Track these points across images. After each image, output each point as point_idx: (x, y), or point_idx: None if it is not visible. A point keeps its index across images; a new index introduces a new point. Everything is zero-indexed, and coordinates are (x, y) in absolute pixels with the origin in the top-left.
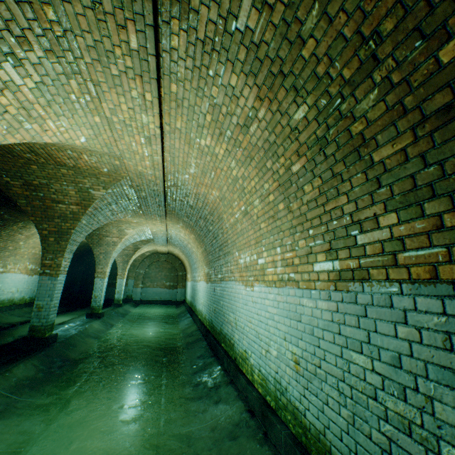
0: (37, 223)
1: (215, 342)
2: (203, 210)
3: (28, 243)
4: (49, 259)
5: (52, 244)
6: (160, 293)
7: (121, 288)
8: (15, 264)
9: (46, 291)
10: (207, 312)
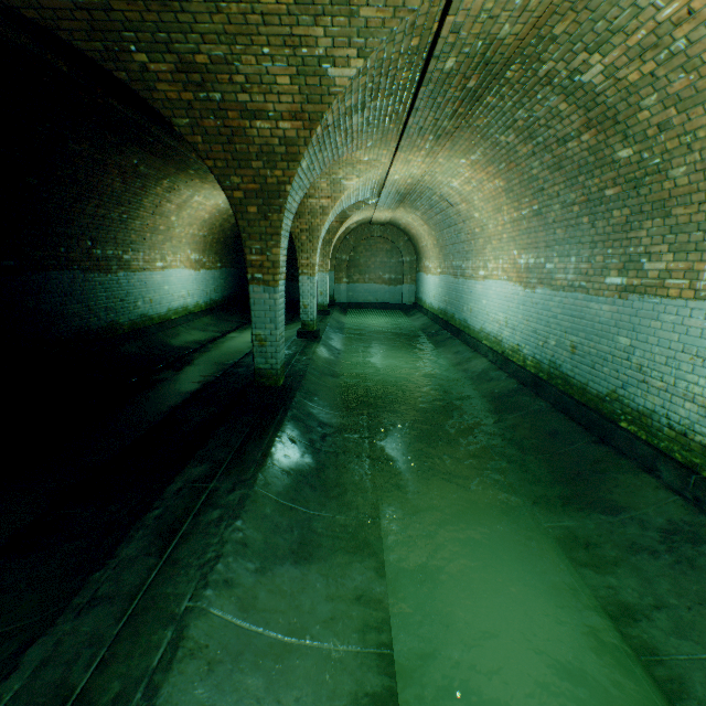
0: (218, 176)
1: (590, 413)
2: (635, 95)
3: (182, 218)
4: (255, 253)
5: (255, 220)
6: (375, 292)
7: (324, 287)
8: (175, 255)
9: (264, 313)
10: (526, 343)
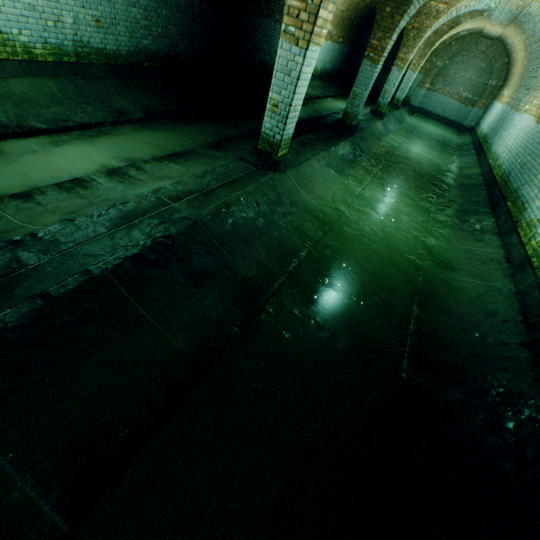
0: None
1: (499, 197)
2: None
3: None
4: (376, 40)
5: (385, 18)
6: (445, 106)
7: (406, 85)
8: None
9: (363, 80)
10: (507, 161)
